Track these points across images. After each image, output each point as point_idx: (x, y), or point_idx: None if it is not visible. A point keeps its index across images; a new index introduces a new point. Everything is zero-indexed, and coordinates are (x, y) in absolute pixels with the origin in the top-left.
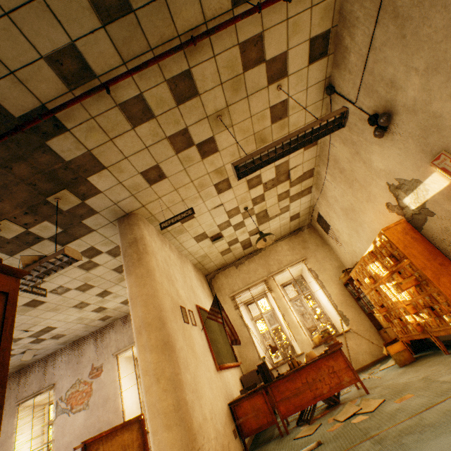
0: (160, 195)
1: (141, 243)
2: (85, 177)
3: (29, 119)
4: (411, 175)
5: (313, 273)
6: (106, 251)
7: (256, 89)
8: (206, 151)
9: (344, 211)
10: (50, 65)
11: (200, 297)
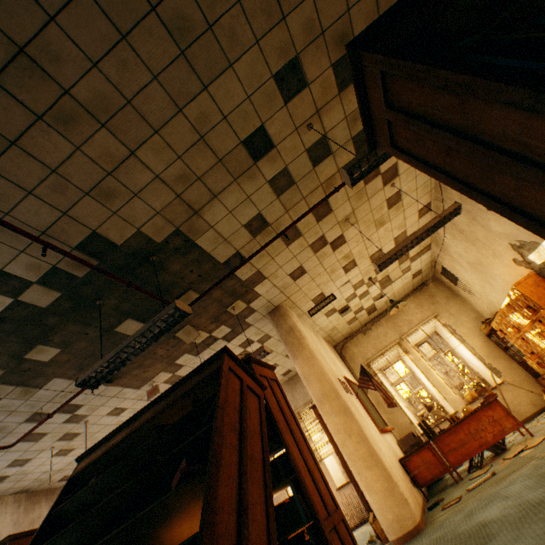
0: (300, 287)
1: (296, 330)
2: (252, 287)
3: (228, 261)
4: (528, 238)
5: (449, 328)
6: (257, 340)
7: (374, 192)
8: (337, 245)
9: (470, 265)
10: (245, 228)
11: (341, 368)
